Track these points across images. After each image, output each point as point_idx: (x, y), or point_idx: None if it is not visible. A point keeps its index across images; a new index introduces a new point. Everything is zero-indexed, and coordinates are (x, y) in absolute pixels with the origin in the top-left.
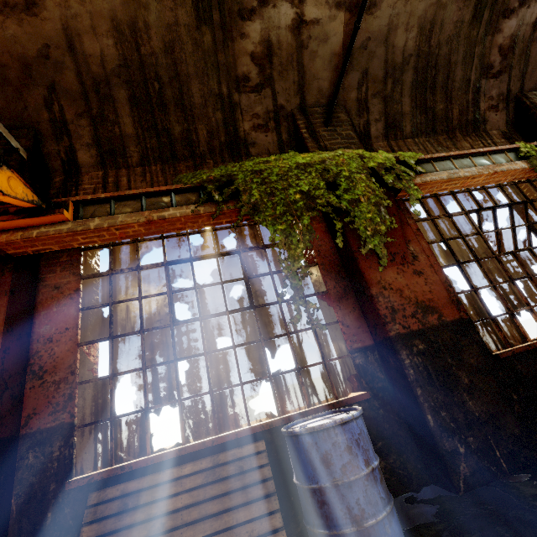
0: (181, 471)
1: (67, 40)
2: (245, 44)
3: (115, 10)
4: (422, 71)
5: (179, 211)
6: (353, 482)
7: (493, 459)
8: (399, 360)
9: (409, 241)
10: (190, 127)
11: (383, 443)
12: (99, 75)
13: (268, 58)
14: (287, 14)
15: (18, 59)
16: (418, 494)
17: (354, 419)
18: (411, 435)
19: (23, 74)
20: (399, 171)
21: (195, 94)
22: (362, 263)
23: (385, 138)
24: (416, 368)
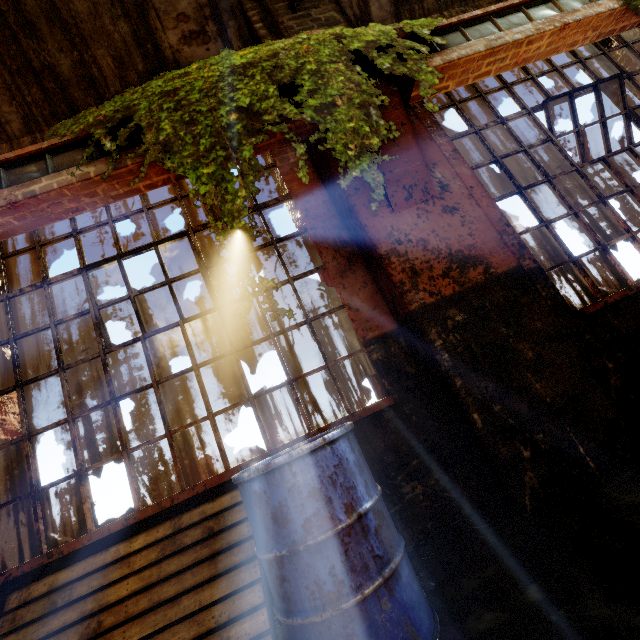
0: (130, 547)
1: None
2: None
3: None
4: None
5: (57, 179)
6: (324, 542)
7: (575, 459)
8: (427, 343)
9: (435, 164)
10: (85, 57)
11: (418, 461)
12: None
13: None
14: None
15: None
16: (470, 521)
17: (328, 445)
18: (459, 444)
19: None
20: (403, 48)
21: None
22: (361, 210)
23: (396, 19)
24: (453, 350)
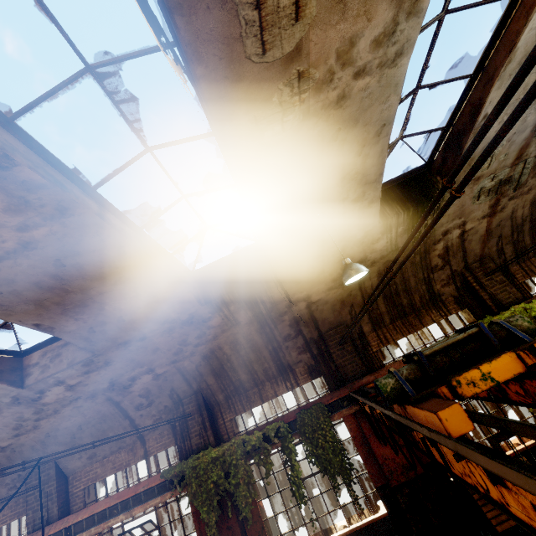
0: None
1: (359, 286)
2: (435, 252)
3: (379, 268)
4: (535, 220)
5: None
6: None
7: None
8: None
9: None
10: (411, 298)
11: None
12: (370, 293)
13: (447, 253)
14: (456, 233)
15: (339, 300)
16: None
17: None
18: None
19: (341, 305)
20: None
21: (411, 283)
22: None
23: (517, 263)
24: None
